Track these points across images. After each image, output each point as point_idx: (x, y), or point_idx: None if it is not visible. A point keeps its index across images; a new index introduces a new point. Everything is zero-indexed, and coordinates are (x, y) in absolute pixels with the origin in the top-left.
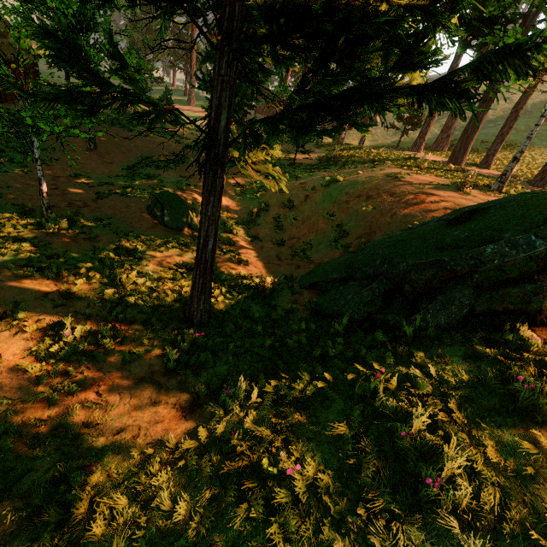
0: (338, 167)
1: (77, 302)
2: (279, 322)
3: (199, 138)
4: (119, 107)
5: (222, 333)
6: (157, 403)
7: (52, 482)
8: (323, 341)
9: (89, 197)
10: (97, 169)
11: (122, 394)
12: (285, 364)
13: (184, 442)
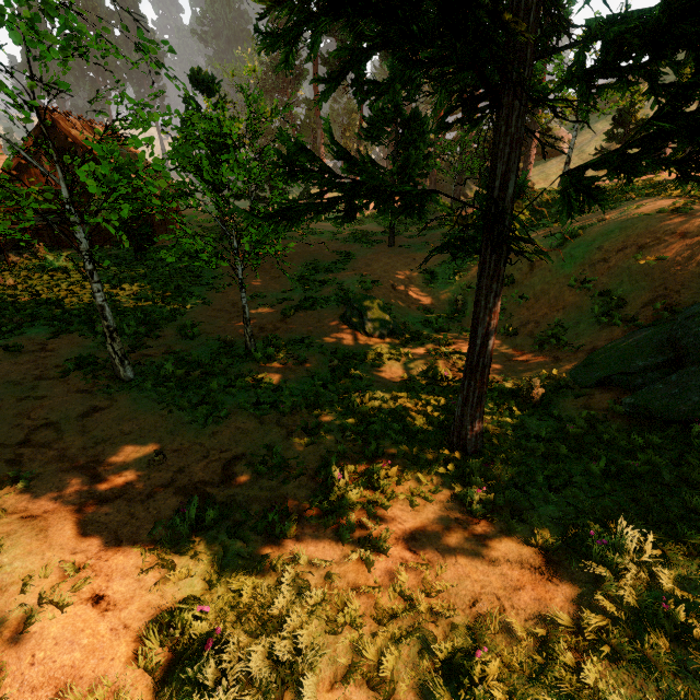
0: (554, 220)
1: (323, 438)
2: (585, 438)
3: (485, 215)
4: (378, 204)
5: (511, 461)
6: (495, 562)
7: (435, 672)
8: (695, 458)
9: (275, 317)
10: (269, 287)
11: (440, 550)
12: (655, 497)
13: (583, 618)
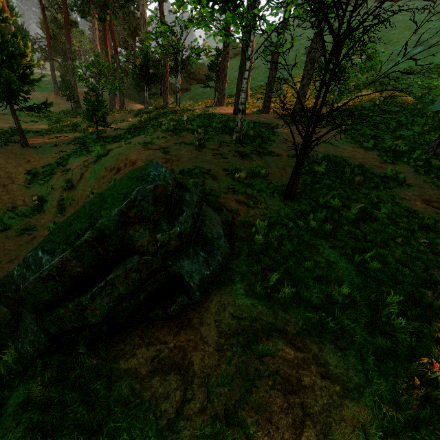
0: (131, 136)
1: None
2: None
3: None
4: None
5: None
6: None
7: None
8: None
9: None
10: None
11: None
12: None
13: None
